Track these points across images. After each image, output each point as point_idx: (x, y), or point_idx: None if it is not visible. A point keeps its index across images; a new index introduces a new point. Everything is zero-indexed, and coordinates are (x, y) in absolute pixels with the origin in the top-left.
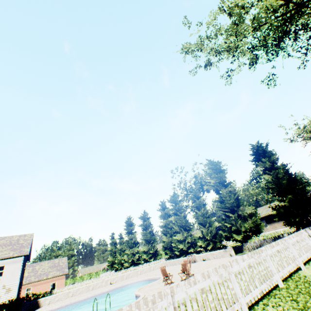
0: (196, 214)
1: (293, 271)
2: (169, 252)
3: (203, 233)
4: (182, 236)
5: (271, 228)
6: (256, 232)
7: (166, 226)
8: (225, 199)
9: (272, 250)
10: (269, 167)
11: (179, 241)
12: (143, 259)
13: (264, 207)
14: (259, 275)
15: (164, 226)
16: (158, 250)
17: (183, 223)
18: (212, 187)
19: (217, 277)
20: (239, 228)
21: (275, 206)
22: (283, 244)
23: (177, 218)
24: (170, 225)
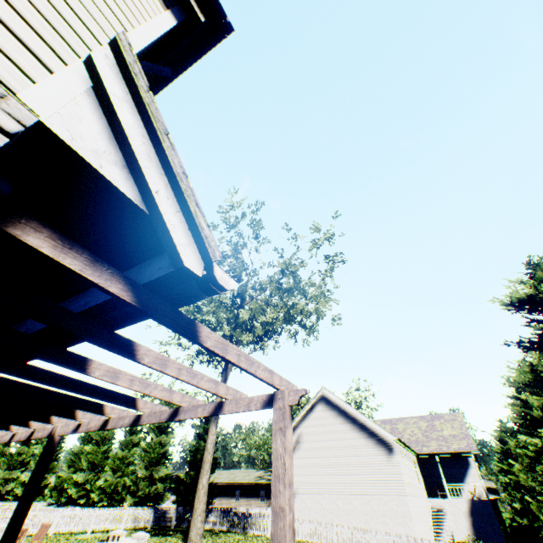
0: (117, 454)
1: (82, 533)
2: (57, 495)
3: (108, 483)
4: (85, 478)
5: (218, 503)
6: (156, 501)
7: (79, 454)
8: (150, 449)
9: (70, 512)
10: (202, 433)
11: (77, 483)
12: (14, 494)
13: (232, 471)
14: (38, 523)
15: (77, 453)
16: (48, 487)
17: (97, 460)
18: (149, 428)
19: (2, 513)
20: (140, 489)
21: (184, 478)
22: (89, 511)
23: (94, 449)
24: (85, 455)
